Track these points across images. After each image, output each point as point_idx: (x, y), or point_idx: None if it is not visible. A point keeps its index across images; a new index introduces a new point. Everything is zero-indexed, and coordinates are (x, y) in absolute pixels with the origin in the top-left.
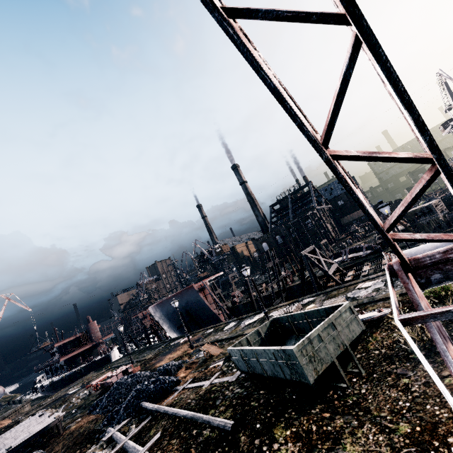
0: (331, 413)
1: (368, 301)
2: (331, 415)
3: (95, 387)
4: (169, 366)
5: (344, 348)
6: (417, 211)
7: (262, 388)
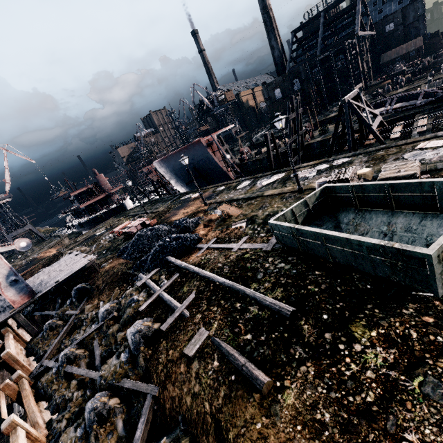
0: (435, 317)
1: None
2: (436, 321)
3: (118, 233)
4: (187, 223)
5: None
6: None
7: (316, 268)
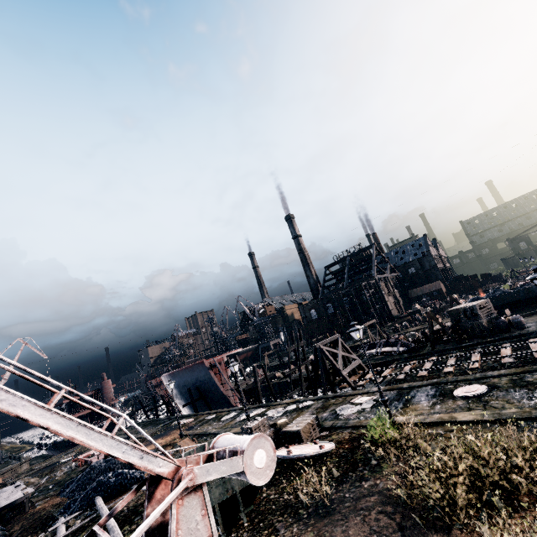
0: None
1: (339, 426)
2: None
3: (80, 462)
4: None
5: (233, 493)
6: (461, 311)
7: None
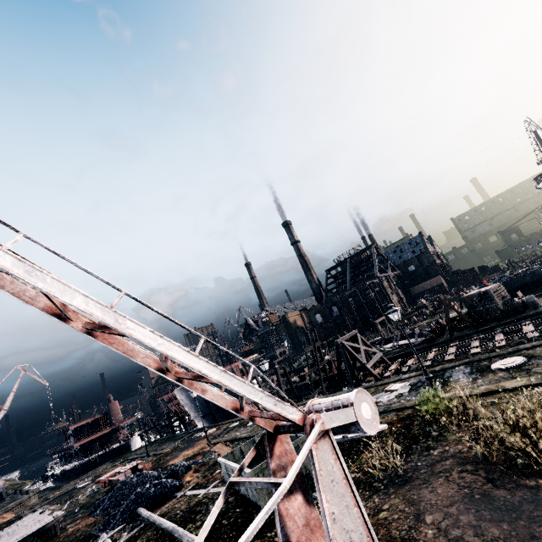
0: None
1: (382, 411)
2: None
3: (103, 483)
4: (177, 467)
5: (306, 473)
6: (475, 297)
7: (240, 505)
